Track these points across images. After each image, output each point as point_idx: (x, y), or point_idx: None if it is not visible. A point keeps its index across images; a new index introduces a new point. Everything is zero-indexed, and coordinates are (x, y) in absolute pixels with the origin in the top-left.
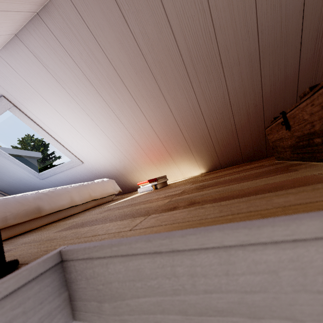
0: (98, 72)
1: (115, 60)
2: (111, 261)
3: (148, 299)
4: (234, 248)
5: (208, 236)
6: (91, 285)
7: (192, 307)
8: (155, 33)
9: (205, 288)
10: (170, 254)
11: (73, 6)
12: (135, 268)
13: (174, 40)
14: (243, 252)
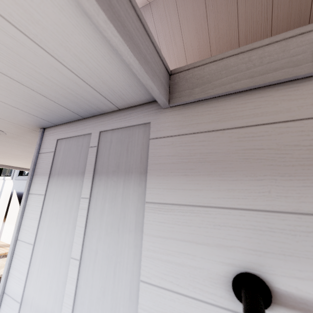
0: (171, 52)
1: (188, 45)
2: (208, 65)
3: (228, 77)
4: (291, 39)
5: (276, 36)
6: (188, 82)
7: (257, 73)
8: (225, 29)
9: (268, 62)
10: (249, 51)
11: (175, 2)
12: (224, 64)
13: (238, 37)
14: (295, 39)
